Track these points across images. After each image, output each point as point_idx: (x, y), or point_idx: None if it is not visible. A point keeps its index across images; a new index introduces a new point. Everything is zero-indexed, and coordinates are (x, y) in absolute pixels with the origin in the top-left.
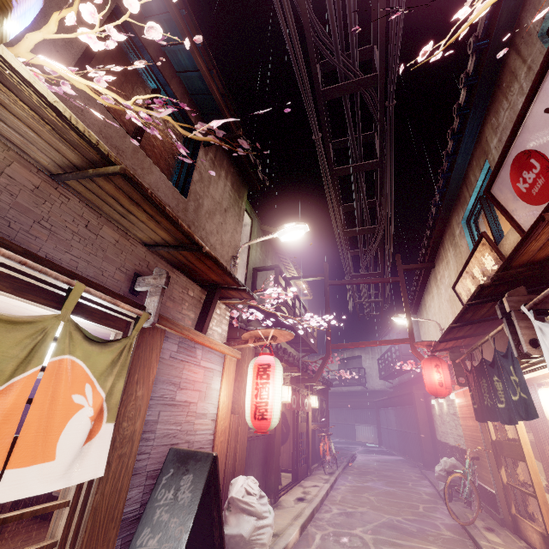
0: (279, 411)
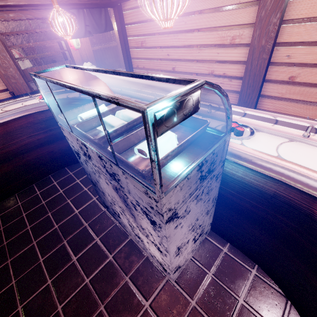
0: (75, 43)
